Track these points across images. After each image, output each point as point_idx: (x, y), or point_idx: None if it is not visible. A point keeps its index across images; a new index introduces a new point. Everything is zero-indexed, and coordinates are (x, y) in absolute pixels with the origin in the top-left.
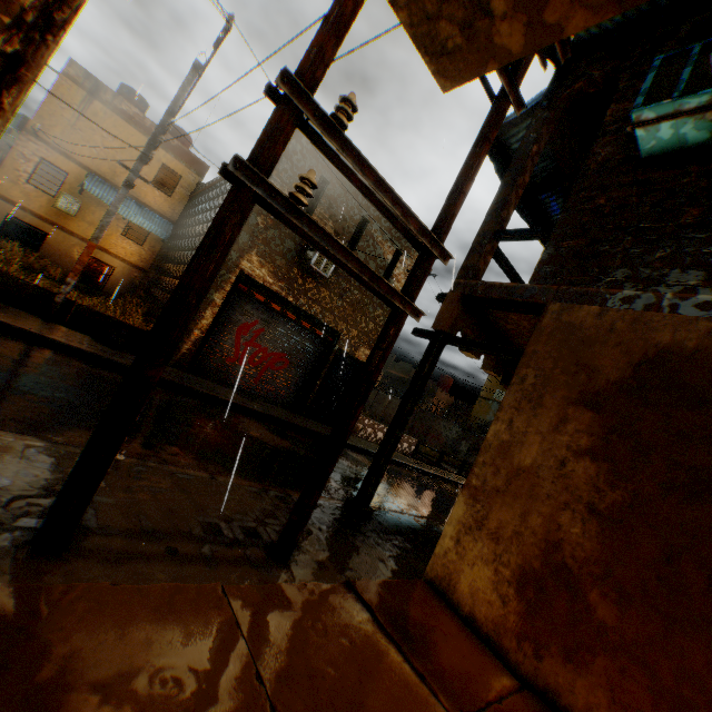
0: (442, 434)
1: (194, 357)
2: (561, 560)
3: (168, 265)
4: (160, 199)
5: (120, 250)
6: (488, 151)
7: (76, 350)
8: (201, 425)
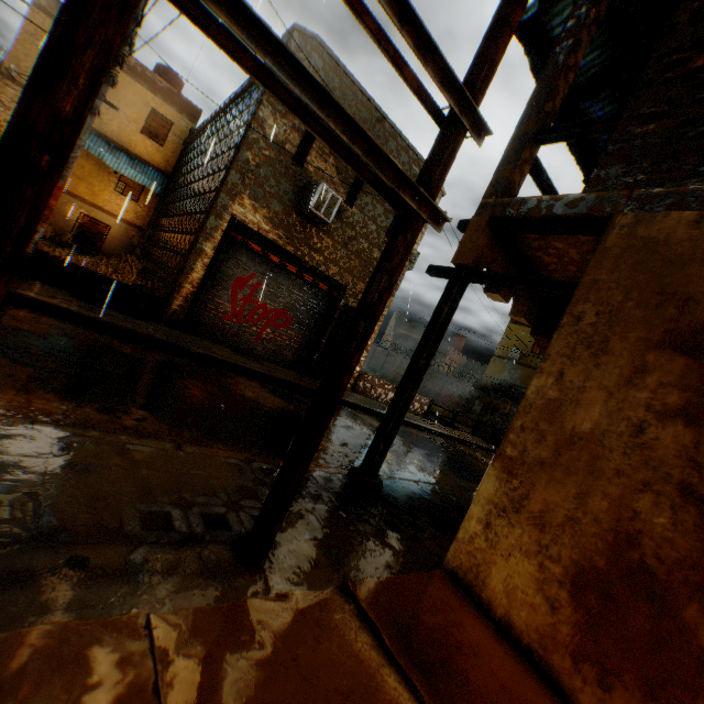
0: (454, 394)
1: (186, 314)
2: (637, 559)
3: (162, 220)
4: (152, 150)
5: (115, 208)
6: (523, 41)
7: (44, 305)
8: (186, 386)
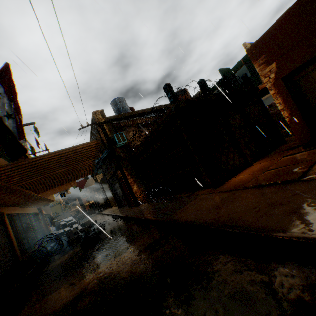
0: None
1: None
2: None
3: None
4: None
5: None
6: None
7: None
8: None
